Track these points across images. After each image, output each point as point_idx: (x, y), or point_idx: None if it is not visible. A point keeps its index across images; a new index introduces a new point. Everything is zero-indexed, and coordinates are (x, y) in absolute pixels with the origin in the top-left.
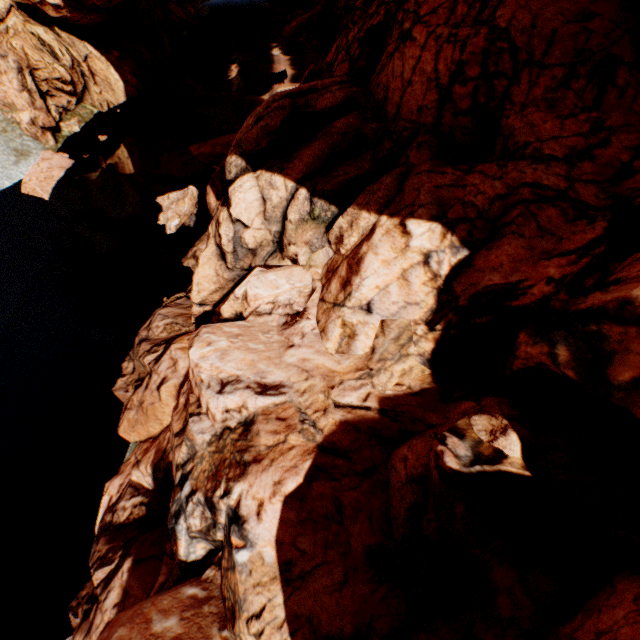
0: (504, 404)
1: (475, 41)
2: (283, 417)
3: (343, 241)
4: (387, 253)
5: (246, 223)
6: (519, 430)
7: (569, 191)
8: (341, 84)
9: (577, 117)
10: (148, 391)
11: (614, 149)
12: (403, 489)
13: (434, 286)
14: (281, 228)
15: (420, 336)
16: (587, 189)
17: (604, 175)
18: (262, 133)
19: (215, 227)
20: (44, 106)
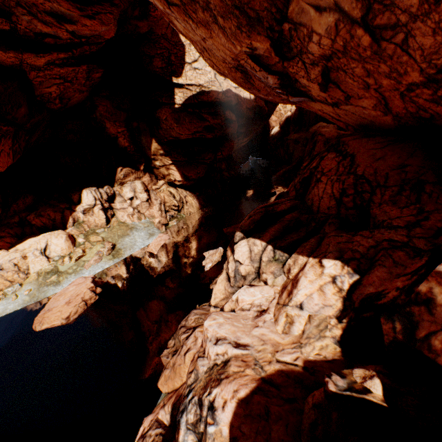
0: (379, 366)
1: (348, 180)
2: (245, 360)
3: (290, 271)
4: (311, 276)
5: (241, 262)
6: (383, 378)
7: (409, 242)
8: (290, 200)
9: (408, 207)
10: (179, 356)
11: (432, 221)
12: (309, 412)
13: (340, 295)
14: (259, 265)
15: (332, 325)
16: (419, 241)
17: (428, 234)
18: (251, 222)
19: (227, 264)
20: (165, 215)
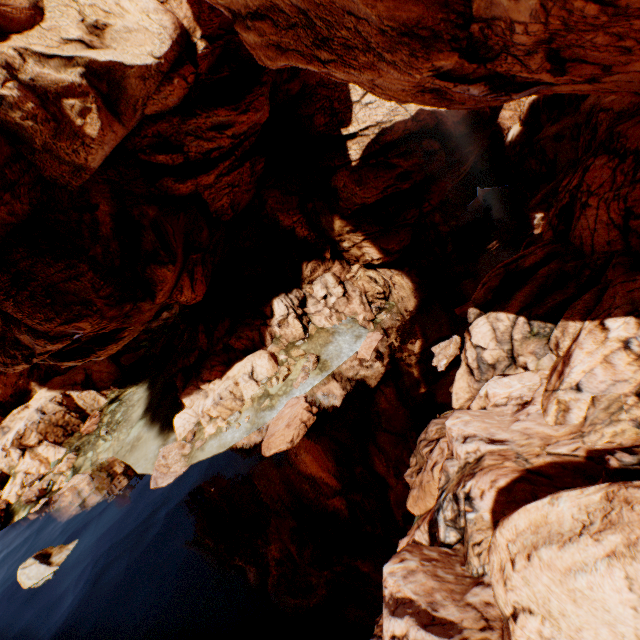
0: None
1: (632, 193)
2: (502, 454)
3: (558, 346)
4: (589, 346)
5: (483, 346)
6: None
7: None
8: (543, 246)
9: None
10: (425, 472)
11: None
12: None
13: (639, 364)
14: (511, 346)
15: (630, 405)
16: None
17: None
18: (486, 291)
19: (464, 353)
20: (369, 309)
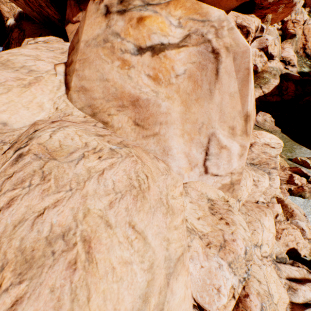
0: None
1: (23, 42)
2: None
3: None
4: None
5: None
6: None
7: None
8: None
9: None
10: None
11: None
12: None
13: None
14: None
15: None
16: None
17: None
18: None
19: None
20: None
